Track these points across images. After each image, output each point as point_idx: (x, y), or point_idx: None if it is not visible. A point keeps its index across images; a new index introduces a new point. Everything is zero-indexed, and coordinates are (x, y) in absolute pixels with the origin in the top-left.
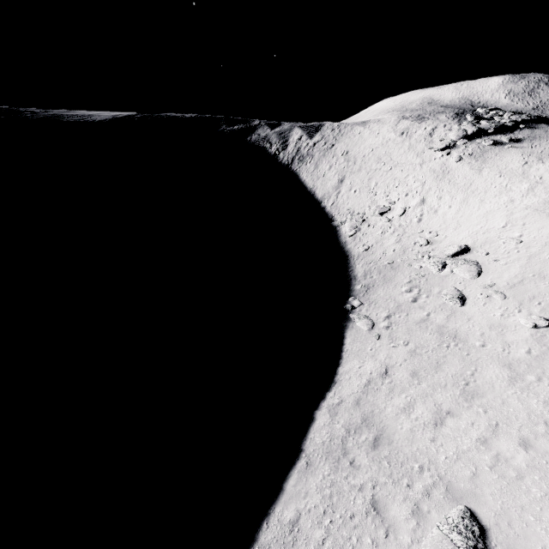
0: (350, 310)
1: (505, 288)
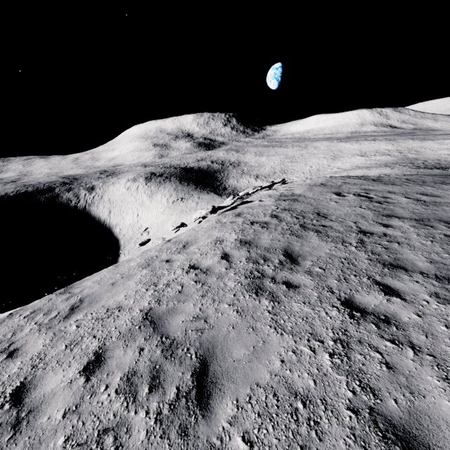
0: (120, 254)
1: (152, 236)
